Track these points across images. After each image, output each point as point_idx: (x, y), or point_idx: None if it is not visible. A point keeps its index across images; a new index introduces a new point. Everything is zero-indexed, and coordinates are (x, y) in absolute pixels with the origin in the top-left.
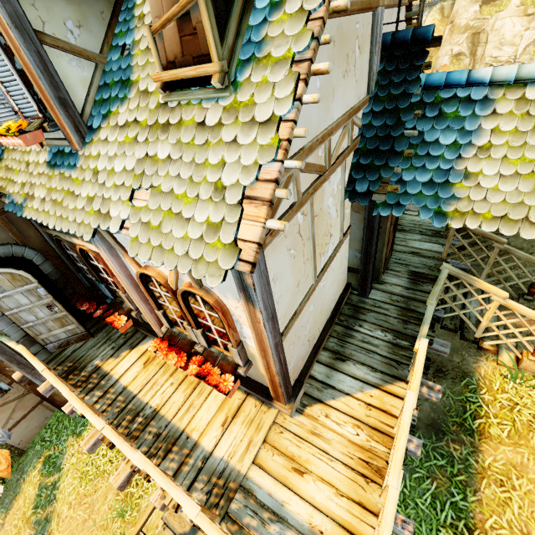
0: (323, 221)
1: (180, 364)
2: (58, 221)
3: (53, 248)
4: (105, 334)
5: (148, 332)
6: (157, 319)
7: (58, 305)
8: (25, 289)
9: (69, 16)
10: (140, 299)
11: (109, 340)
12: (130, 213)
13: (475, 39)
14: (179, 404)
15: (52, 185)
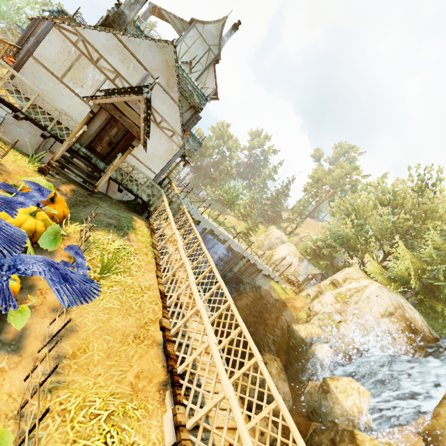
0: (82, 74)
1: None
2: None
3: None
4: None
5: None
6: None
7: None
8: None
9: None
10: None
11: None
12: None
13: (319, 295)
14: None
15: None
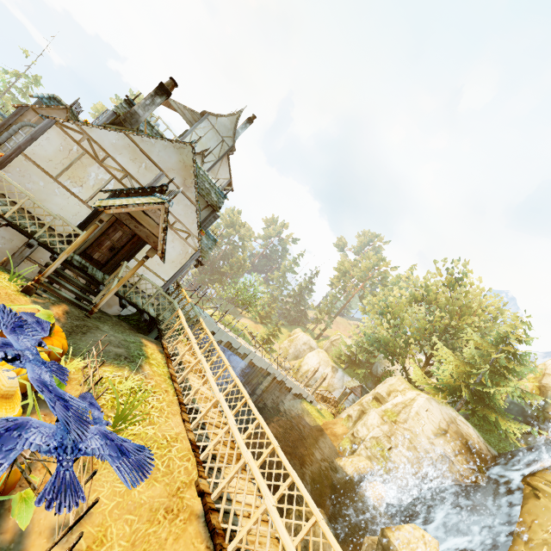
0: (84, 173)
1: None
2: None
3: None
4: None
5: None
6: None
7: None
8: None
9: None
10: None
11: None
12: None
13: (362, 415)
14: None
15: None
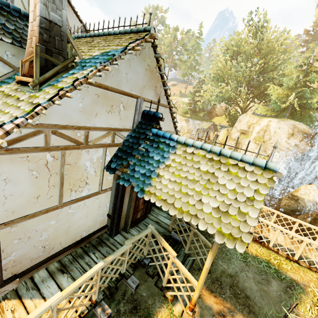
0: (78, 171)
1: None
2: None
3: None
4: None
5: None
6: None
7: None
8: None
9: (10, 50)
10: None
11: None
12: None
13: (237, 145)
14: None
15: None
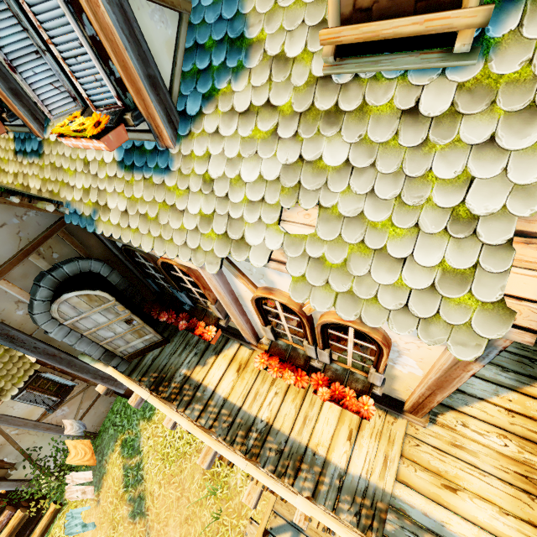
0: None
1: (302, 384)
2: (157, 243)
3: (115, 255)
4: (182, 339)
5: (232, 336)
6: (251, 328)
7: (136, 318)
8: (102, 308)
9: None
10: (238, 313)
11: (189, 345)
12: (285, 243)
13: None
14: (292, 416)
15: (134, 194)
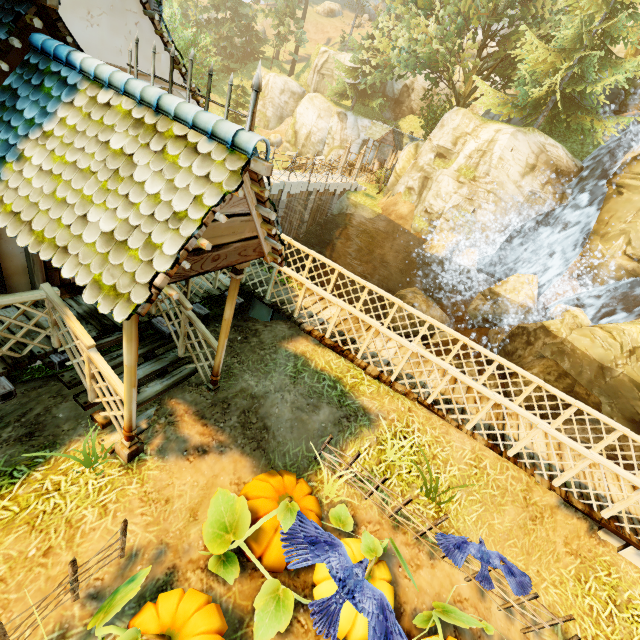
0: None
1: None
2: None
3: None
4: None
5: None
6: None
7: None
8: None
9: None
10: None
11: None
12: None
13: (425, 182)
14: None
15: None
